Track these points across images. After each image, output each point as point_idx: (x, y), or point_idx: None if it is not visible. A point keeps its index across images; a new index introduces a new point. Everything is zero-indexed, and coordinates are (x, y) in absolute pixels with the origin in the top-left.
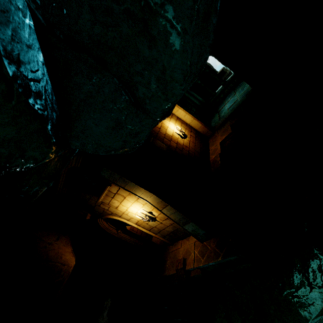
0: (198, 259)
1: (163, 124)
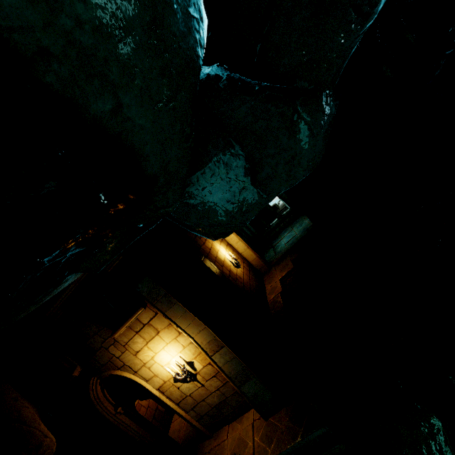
0: (261, 449)
1: (213, 245)
